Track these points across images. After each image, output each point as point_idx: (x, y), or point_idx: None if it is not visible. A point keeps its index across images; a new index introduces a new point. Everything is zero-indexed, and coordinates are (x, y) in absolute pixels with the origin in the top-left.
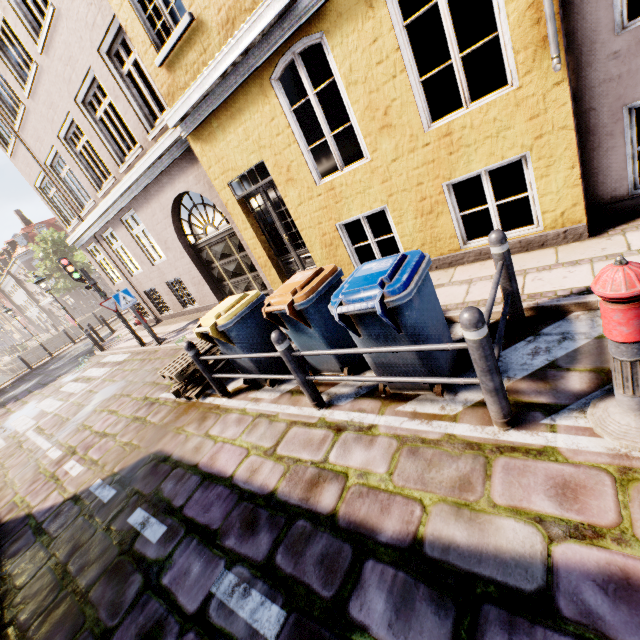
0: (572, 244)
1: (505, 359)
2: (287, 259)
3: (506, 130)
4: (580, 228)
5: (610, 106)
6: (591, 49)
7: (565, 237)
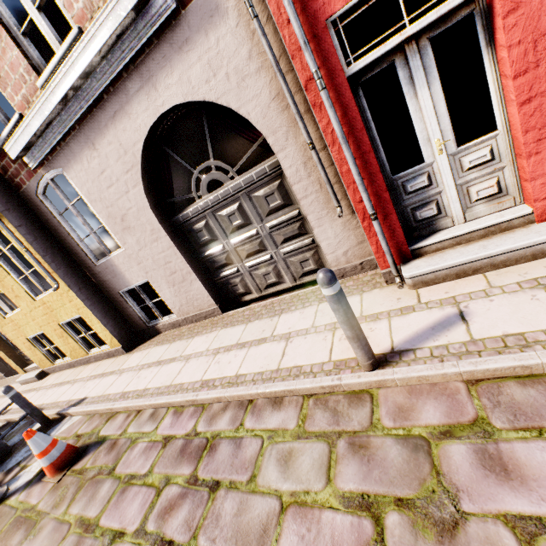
0: (122, 356)
1: (18, 455)
2: (21, 352)
3: (65, 305)
4: (121, 348)
5: (114, 291)
6: (91, 269)
7: (119, 352)
